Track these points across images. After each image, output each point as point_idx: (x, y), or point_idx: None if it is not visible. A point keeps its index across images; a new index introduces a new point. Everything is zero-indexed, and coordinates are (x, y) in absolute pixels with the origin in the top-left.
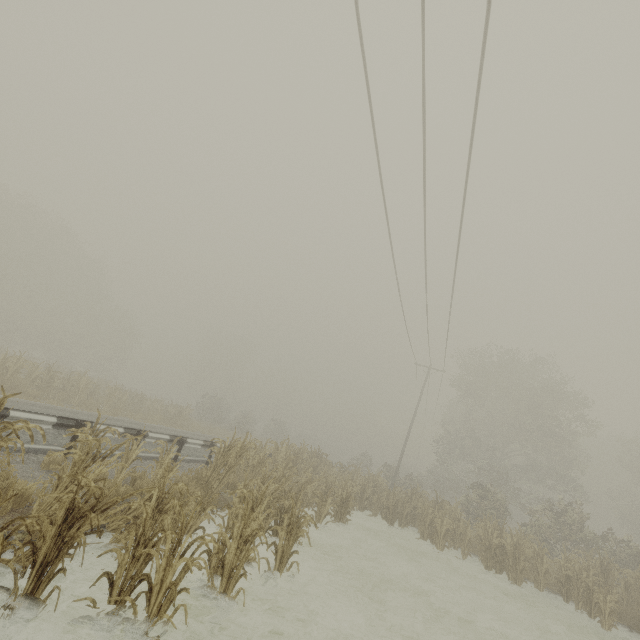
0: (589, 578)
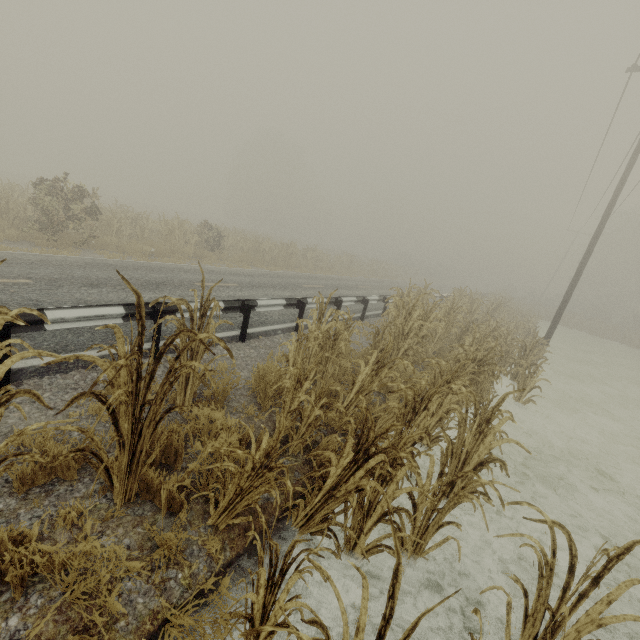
0: (634, 336)
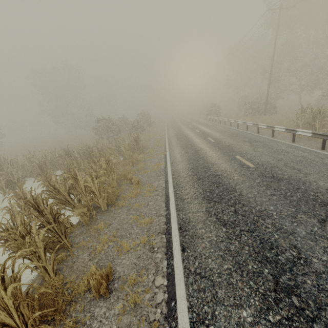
0: None
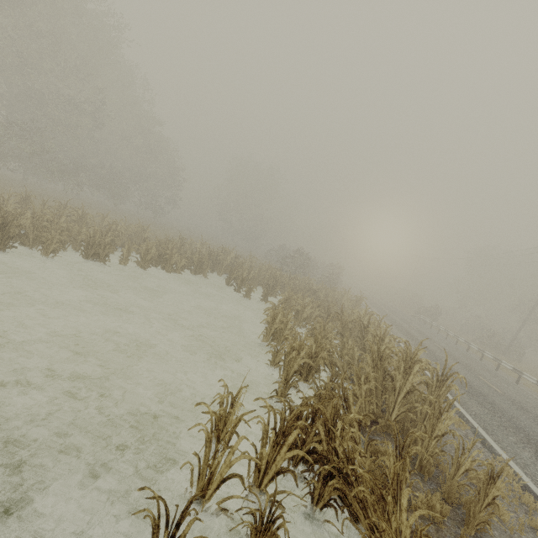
0: None
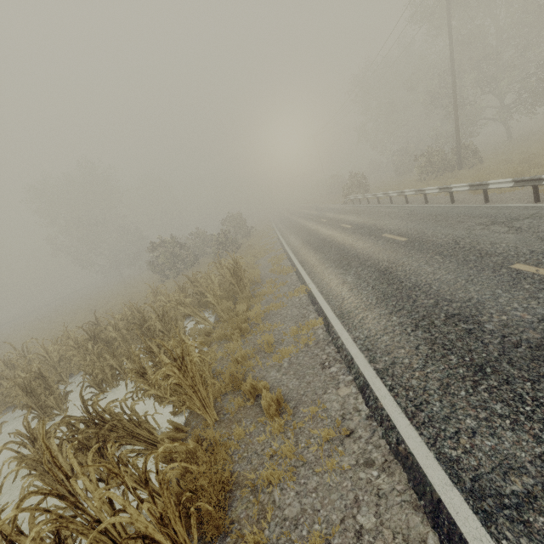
0: None
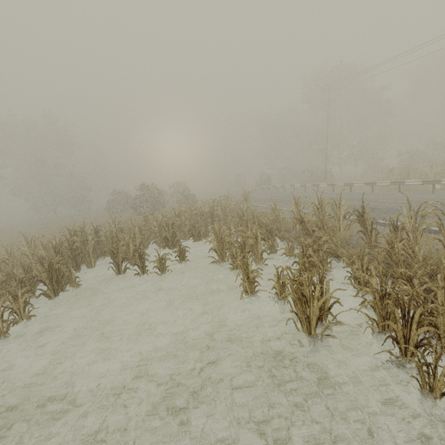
0: None
